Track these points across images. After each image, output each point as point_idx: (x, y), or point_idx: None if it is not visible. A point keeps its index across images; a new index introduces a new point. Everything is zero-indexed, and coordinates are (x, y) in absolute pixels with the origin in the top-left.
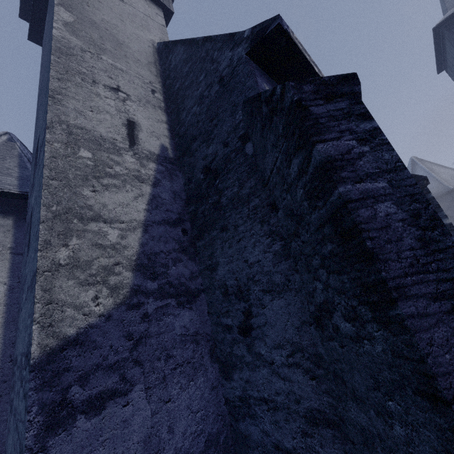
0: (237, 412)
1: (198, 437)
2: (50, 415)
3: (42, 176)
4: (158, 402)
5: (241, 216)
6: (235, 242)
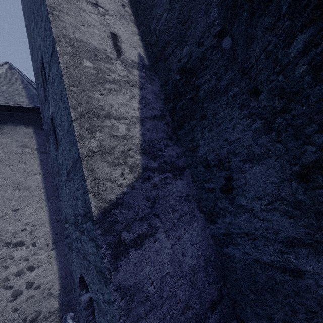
0: (222, 242)
1: (199, 258)
2: (114, 249)
3: (64, 84)
4: (173, 239)
5: (220, 105)
6: (214, 127)
